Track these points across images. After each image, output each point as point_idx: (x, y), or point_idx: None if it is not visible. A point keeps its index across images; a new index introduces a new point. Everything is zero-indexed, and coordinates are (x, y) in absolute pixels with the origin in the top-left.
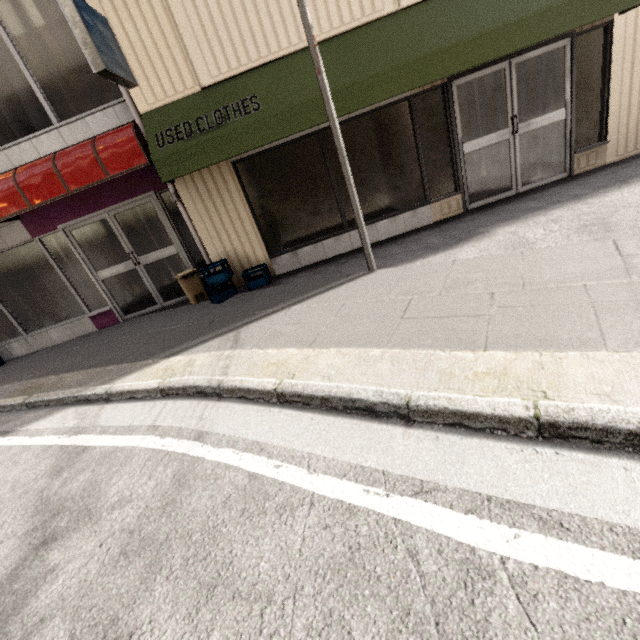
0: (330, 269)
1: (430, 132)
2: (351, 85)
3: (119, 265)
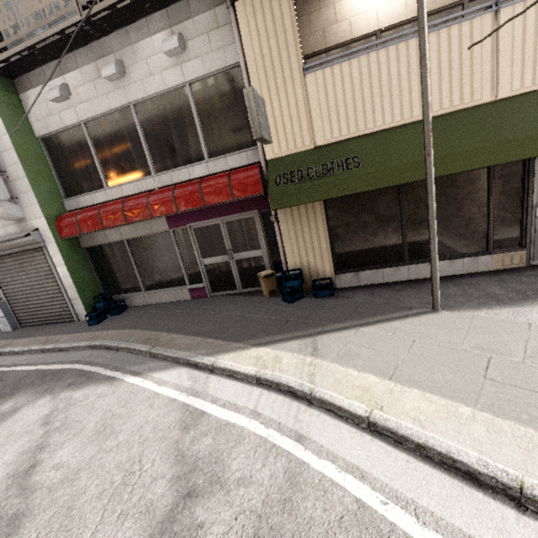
0: (387, 294)
1: (504, 195)
2: (442, 156)
3: (219, 257)
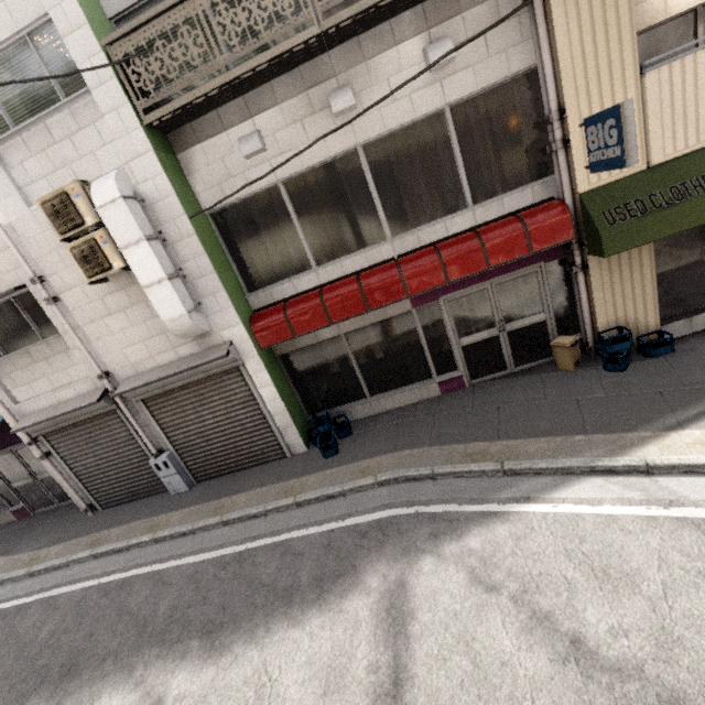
0: None
1: None
2: None
3: (483, 332)
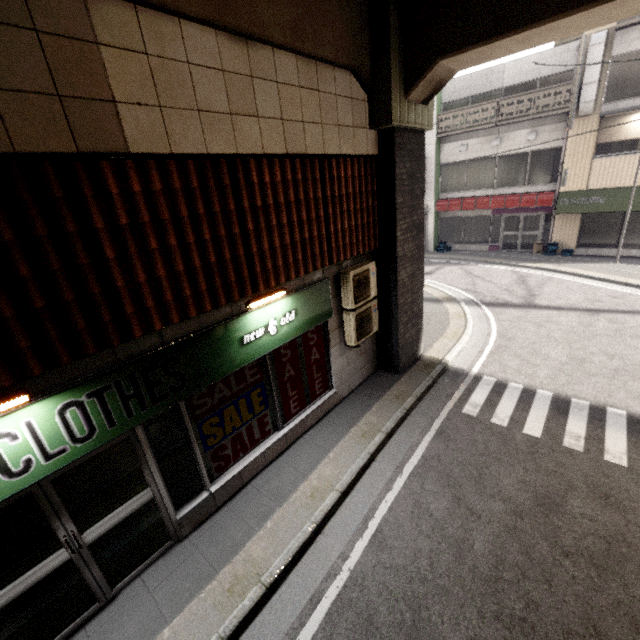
0: (599, 259)
1: None
2: None
3: (513, 232)
